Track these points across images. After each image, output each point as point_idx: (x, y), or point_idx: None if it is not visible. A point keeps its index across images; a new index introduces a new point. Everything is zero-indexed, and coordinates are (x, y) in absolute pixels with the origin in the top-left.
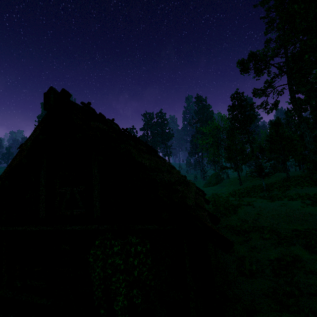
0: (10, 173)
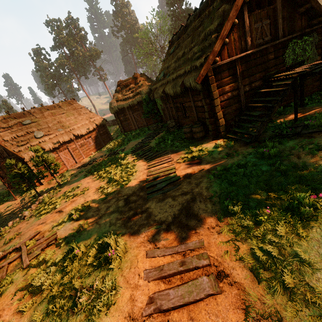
0: (237, 12)
